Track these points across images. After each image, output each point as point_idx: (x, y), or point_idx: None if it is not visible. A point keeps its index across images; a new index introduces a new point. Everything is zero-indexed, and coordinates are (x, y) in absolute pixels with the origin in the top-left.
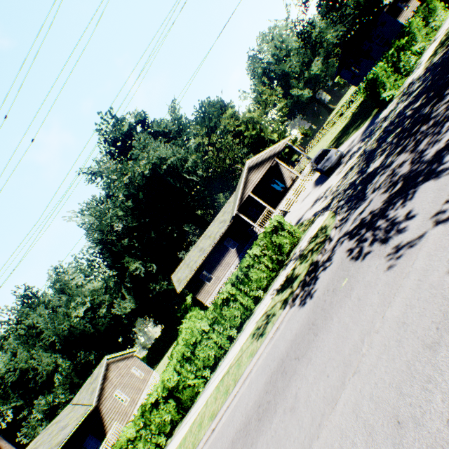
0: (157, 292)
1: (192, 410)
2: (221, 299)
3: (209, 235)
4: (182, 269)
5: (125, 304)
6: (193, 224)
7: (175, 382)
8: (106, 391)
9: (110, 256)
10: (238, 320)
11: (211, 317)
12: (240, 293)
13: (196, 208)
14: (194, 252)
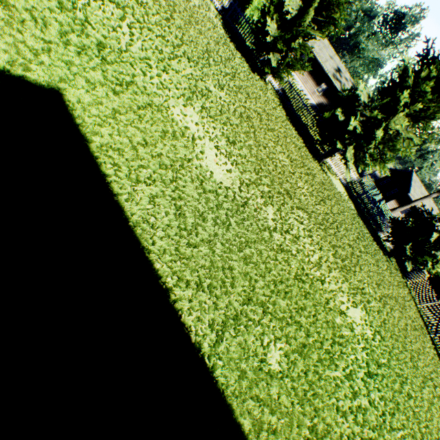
0: None
1: None
2: None
3: None
4: None
5: None
6: None
7: None
8: None
9: None
10: None
11: None
12: None
13: None
14: None
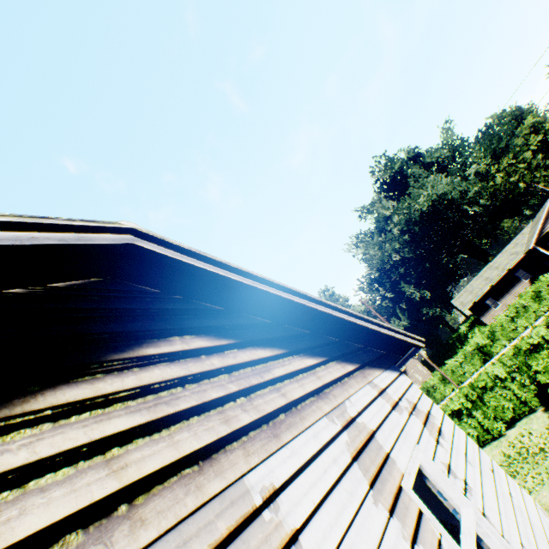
0: (429, 317)
1: (494, 357)
2: (517, 303)
3: (495, 266)
4: (463, 295)
5: (400, 322)
6: (466, 255)
7: (483, 342)
8: (406, 367)
9: (388, 281)
10: (531, 317)
11: (509, 313)
12: (534, 302)
13: (473, 239)
14: (477, 282)
